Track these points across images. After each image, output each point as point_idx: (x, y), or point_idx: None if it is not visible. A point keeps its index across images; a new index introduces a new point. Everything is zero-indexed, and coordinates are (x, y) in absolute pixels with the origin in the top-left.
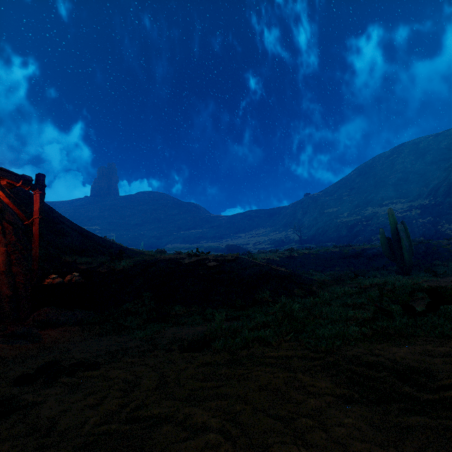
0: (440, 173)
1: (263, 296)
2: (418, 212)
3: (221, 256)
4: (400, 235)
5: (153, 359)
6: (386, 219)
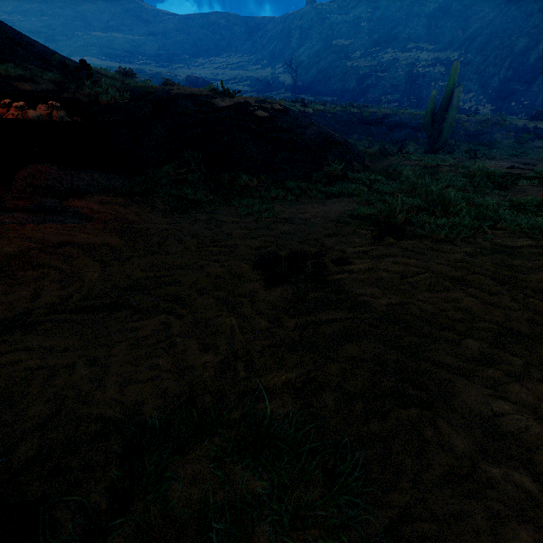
0: (489, 11)
1: (335, 169)
2: (442, 71)
3: (266, 103)
4: (453, 104)
5: (388, 249)
6: (405, 74)
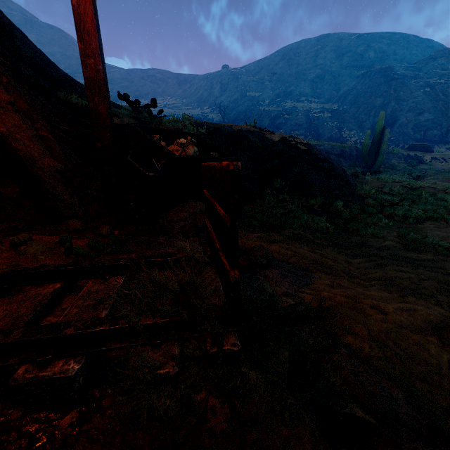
0: (351, 80)
1: (369, 192)
2: (329, 116)
3: (295, 138)
4: (384, 140)
5: None
6: (304, 117)
